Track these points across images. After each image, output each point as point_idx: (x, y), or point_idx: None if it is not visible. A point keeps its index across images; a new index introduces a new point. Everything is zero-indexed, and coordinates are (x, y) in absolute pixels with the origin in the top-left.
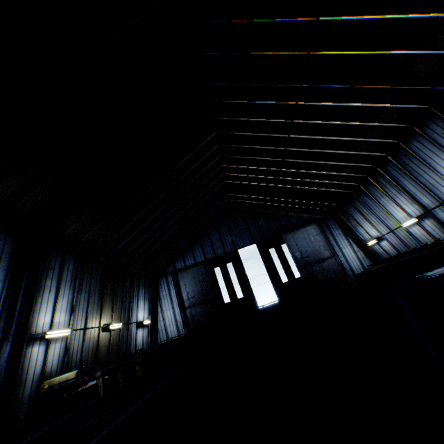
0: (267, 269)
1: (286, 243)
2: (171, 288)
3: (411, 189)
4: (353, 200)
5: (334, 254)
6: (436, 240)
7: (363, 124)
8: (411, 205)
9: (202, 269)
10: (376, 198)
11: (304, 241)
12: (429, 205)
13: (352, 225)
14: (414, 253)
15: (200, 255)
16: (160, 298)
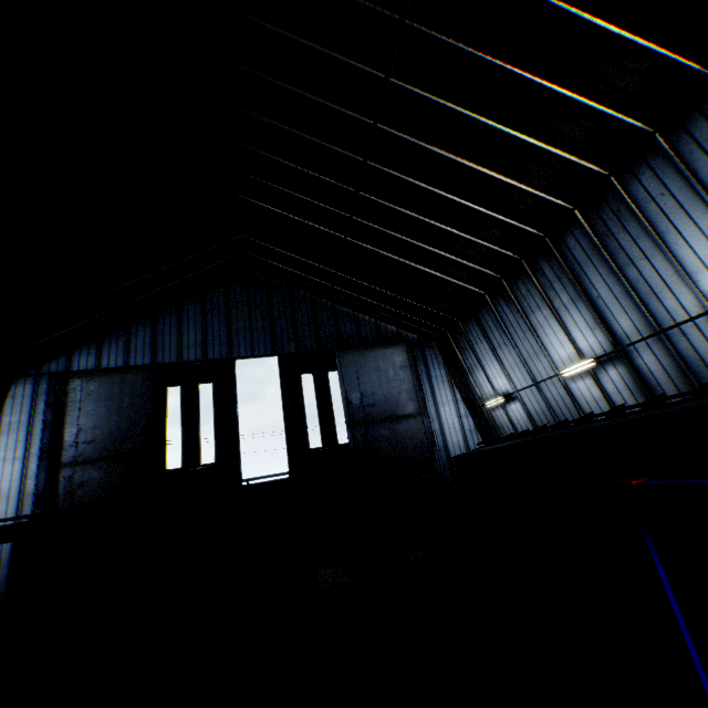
0: (286, 414)
1: (339, 370)
2: (41, 411)
3: (604, 294)
4: (483, 311)
5: (422, 411)
6: (658, 396)
7: (559, 91)
8: (591, 330)
9: (137, 383)
10: (526, 311)
11: (375, 374)
12: (629, 335)
13: (468, 363)
14: (598, 421)
15: (144, 352)
16: (0, 429)
